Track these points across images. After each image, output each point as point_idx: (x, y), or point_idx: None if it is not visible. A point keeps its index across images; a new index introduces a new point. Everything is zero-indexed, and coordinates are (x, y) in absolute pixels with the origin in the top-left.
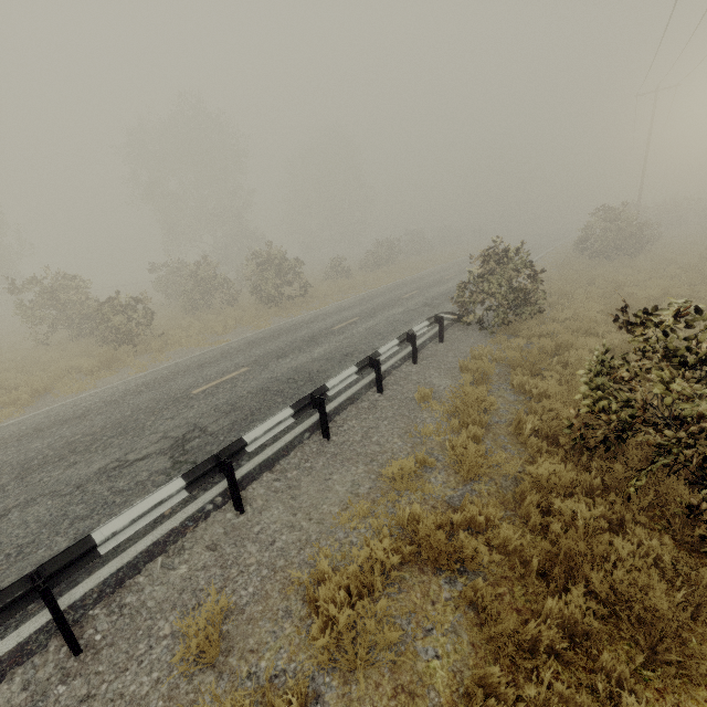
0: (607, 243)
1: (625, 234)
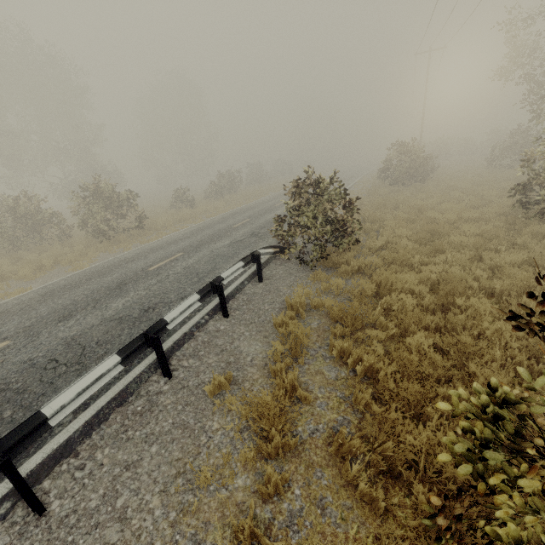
0: (403, 172)
1: (416, 165)
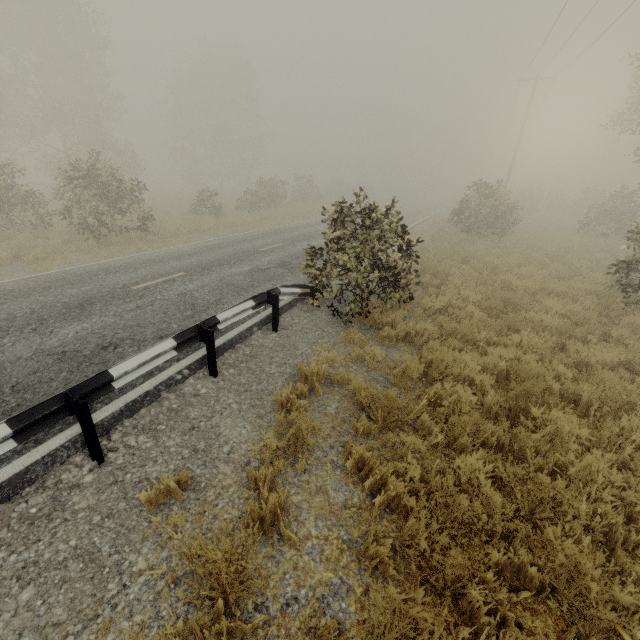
0: (480, 219)
1: (498, 213)
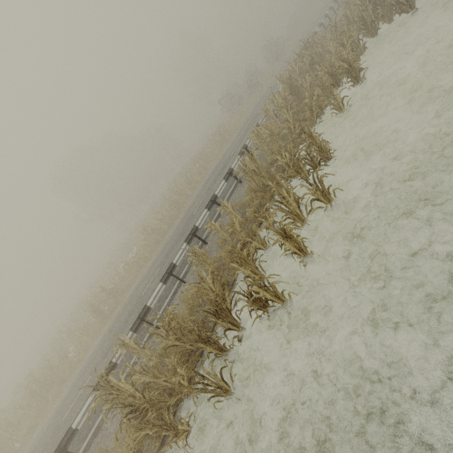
0: None
1: None
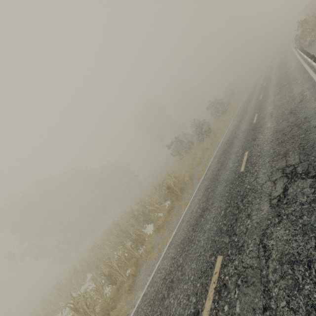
0: None
1: None
